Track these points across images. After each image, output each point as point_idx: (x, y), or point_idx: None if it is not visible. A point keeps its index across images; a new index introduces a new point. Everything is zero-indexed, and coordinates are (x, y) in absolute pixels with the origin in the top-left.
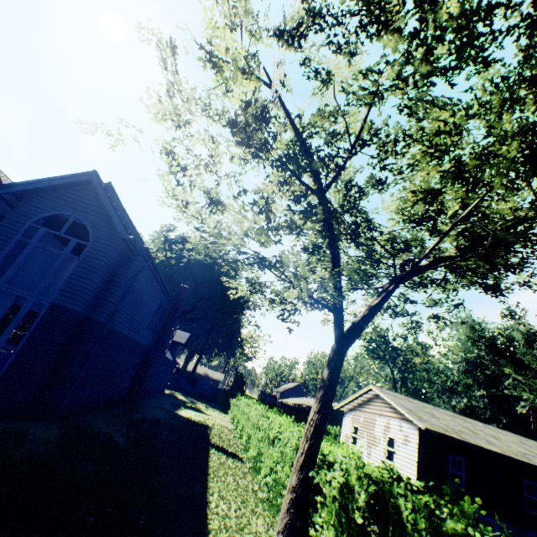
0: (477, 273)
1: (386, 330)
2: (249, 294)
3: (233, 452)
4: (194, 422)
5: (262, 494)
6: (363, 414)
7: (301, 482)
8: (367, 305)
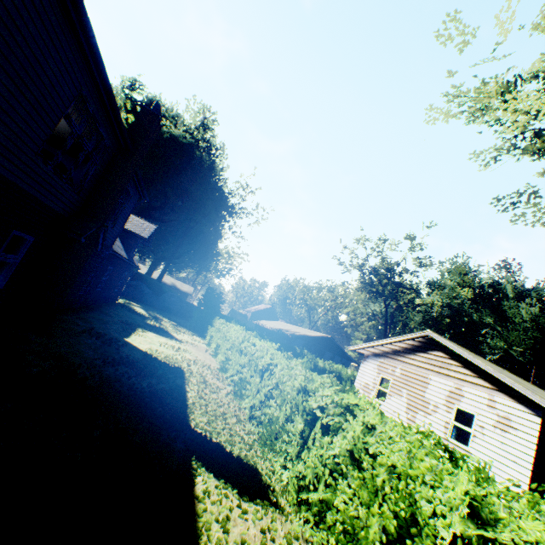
0: None
1: (397, 263)
2: None
3: (246, 464)
4: (156, 363)
5: None
6: (403, 366)
7: None
8: None
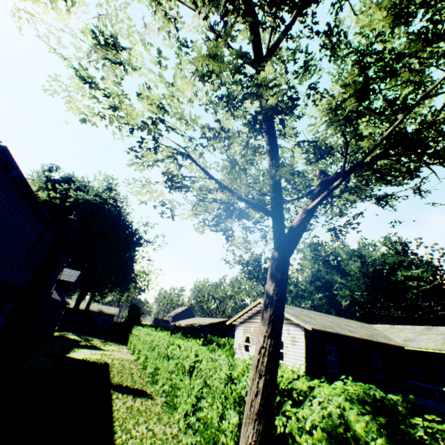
0: (384, 180)
1: (260, 255)
2: (169, 192)
3: (140, 389)
4: (90, 363)
5: (185, 440)
6: (254, 325)
7: (262, 436)
8: (302, 209)
